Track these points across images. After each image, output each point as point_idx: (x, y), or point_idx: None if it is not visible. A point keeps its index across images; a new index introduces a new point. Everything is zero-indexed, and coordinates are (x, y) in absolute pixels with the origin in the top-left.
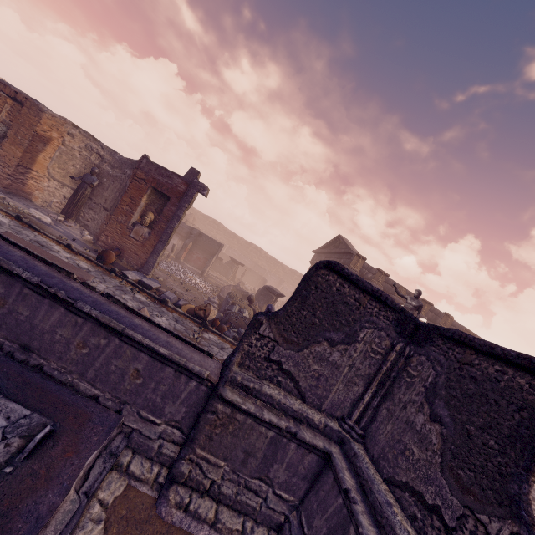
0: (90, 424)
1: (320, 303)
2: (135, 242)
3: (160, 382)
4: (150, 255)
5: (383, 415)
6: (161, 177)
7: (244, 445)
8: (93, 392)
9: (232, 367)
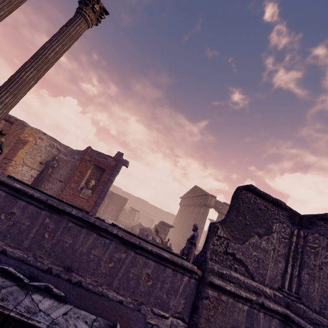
0: (132, 322)
1: (247, 210)
2: (82, 199)
3: (163, 281)
4: (92, 207)
5: (306, 278)
6: (100, 158)
7: (231, 322)
8: (118, 298)
9: (208, 261)
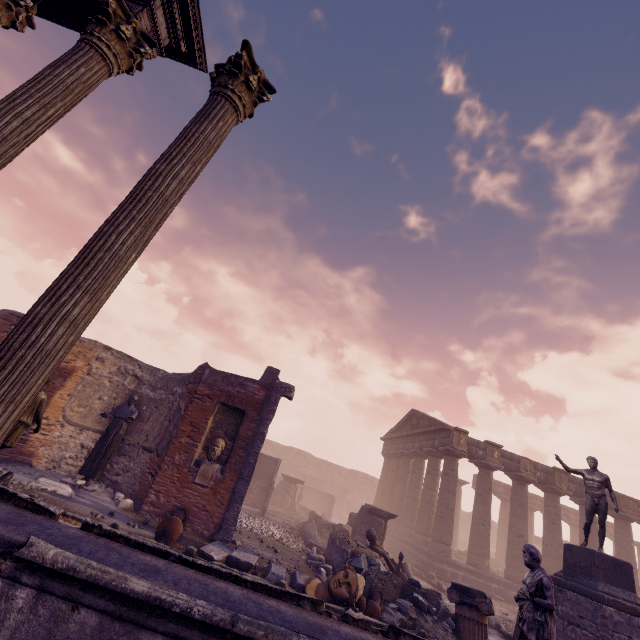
0: None
1: None
2: (201, 490)
3: None
4: (227, 506)
5: None
6: (231, 387)
7: None
8: None
9: None
